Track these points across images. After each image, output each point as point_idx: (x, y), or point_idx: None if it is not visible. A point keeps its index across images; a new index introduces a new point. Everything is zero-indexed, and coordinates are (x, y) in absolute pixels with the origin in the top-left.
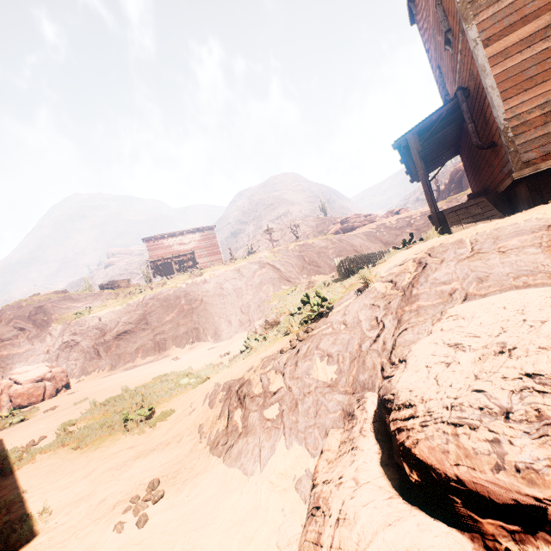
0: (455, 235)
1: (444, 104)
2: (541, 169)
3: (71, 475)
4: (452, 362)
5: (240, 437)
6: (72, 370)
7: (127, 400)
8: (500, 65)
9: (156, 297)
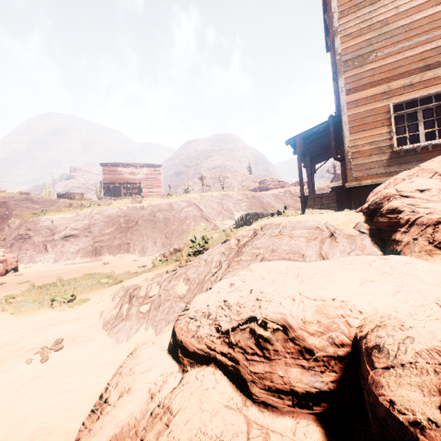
0: (281, 219)
1: (324, 122)
2: (362, 184)
3: (4, 330)
4: (221, 292)
5: (122, 321)
6: (22, 257)
7: (59, 287)
8: (353, 109)
9: (101, 213)
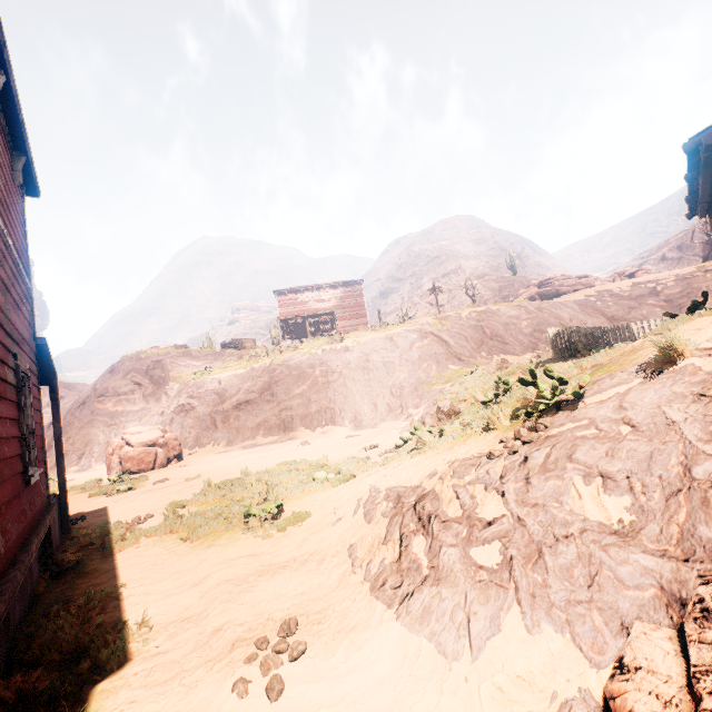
0: None
1: None
2: None
3: (178, 577)
4: None
5: (426, 584)
6: (186, 439)
7: (248, 487)
8: None
9: (285, 363)
